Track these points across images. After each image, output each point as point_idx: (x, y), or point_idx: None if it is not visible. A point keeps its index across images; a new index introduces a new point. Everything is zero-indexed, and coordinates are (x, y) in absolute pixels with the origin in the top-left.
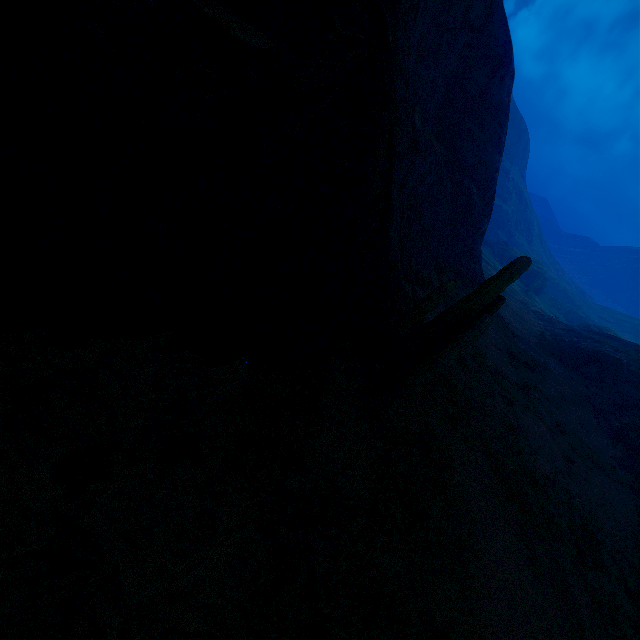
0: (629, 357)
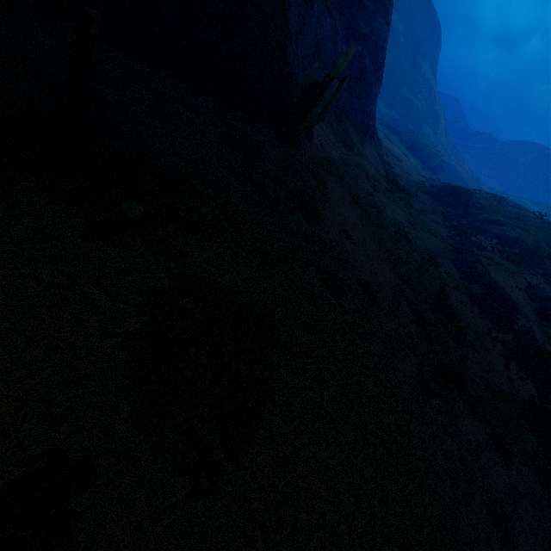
0: (482, 196)
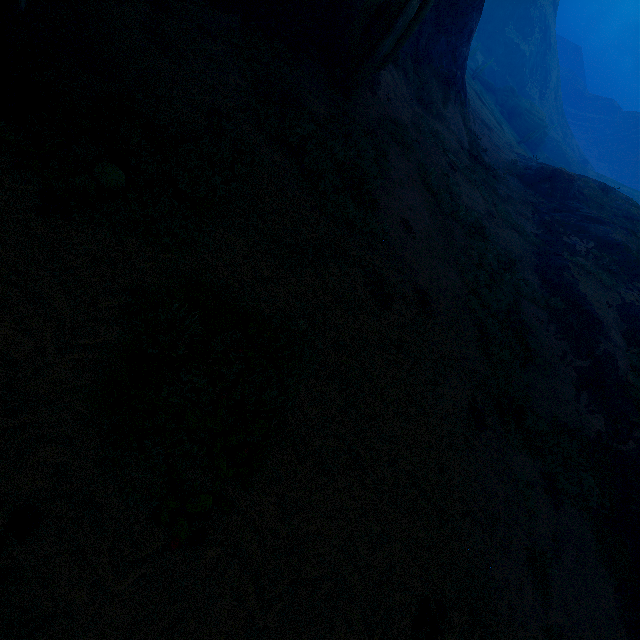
0: (587, 184)
